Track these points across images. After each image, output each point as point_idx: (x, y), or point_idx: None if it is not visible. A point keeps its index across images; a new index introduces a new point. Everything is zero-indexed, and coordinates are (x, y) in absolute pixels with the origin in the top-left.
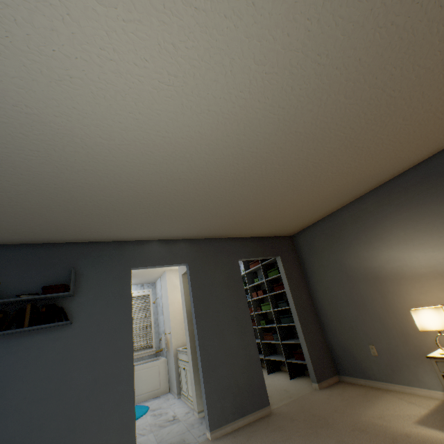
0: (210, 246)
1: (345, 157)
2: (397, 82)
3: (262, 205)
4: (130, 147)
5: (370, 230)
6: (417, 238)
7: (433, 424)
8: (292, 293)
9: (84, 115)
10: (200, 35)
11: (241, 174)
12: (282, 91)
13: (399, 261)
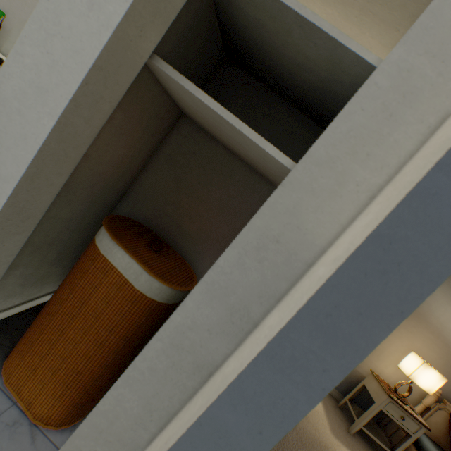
0: None
1: None
2: None
3: None
4: None
5: None
6: None
7: (342, 437)
8: None
9: None
10: None
11: None
12: None
13: (430, 297)
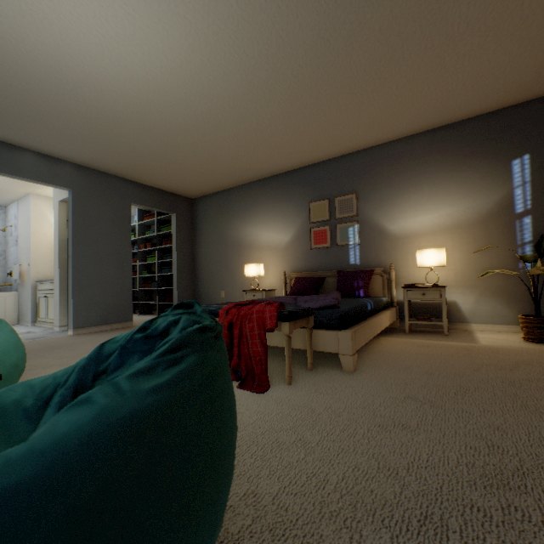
0: (102, 180)
1: (234, 146)
2: (260, 114)
3: (165, 158)
4: (40, 57)
5: (248, 211)
6: (269, 223)
7: None
8: (178, 247)
9: (3, 15)
10: (128, 26)
11: (148, 124)
12: (185, 83)
13: (255, 236)
